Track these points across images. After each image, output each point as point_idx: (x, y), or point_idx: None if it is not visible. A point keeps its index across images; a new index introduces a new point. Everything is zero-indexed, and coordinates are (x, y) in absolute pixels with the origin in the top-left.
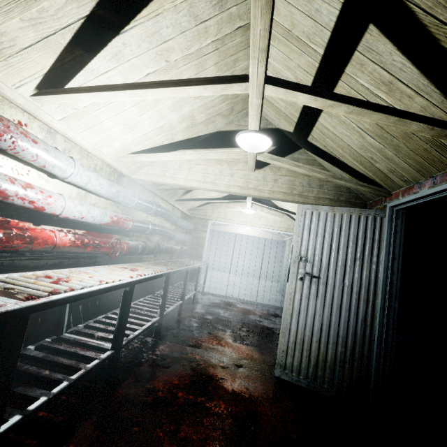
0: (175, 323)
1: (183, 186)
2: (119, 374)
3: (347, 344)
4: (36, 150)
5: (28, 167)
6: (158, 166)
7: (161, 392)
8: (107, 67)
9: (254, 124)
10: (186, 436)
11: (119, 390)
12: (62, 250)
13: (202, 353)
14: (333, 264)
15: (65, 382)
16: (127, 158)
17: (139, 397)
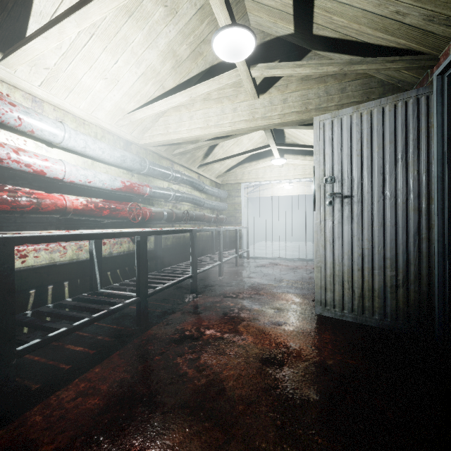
0: (215, 282)
1: (188, 138)
2: (152, 320)
3: (398, 266)
4: (16, 113)
5: (23, 137)
6: (161, 125)
7: (189, 331)
8: (53, 5)
9: (223, 16)
10: (205, 362)
11: (149, 331)
12: (76, 213)
13: (237, 302)
14: (367, 175)
15: (86, 318)
16: (123, 120)
17: (166, 335)
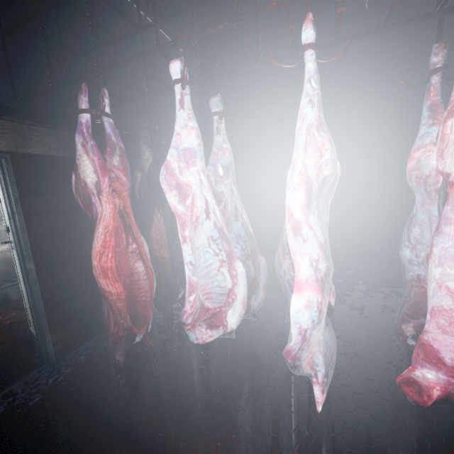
0: None
1: None
2: None
3: None
4: None
5: None
6: None
7: None
8: None
9: None
10: None
11: None
12: None
13: (10, 314)
14: None
15: None
16: None
17: None
